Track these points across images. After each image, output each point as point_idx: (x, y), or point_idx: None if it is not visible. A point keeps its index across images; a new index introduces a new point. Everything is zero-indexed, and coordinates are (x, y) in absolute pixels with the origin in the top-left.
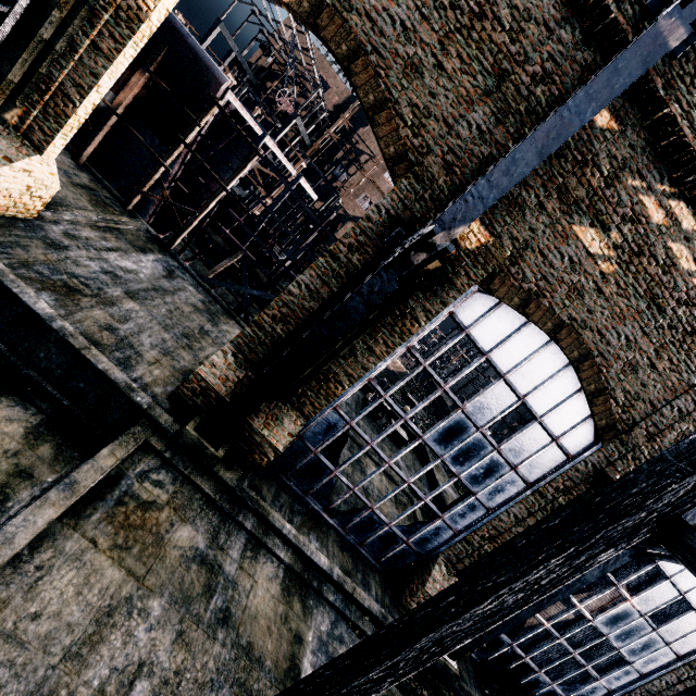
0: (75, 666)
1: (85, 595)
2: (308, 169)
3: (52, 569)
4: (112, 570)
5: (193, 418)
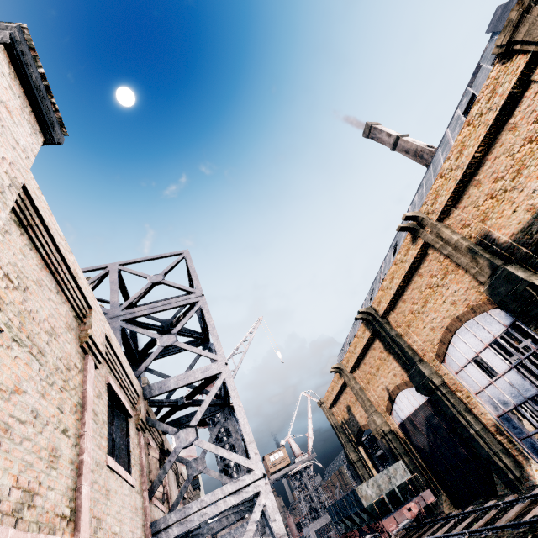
0: None
1: None
2: None
3: None
4: None
5: None
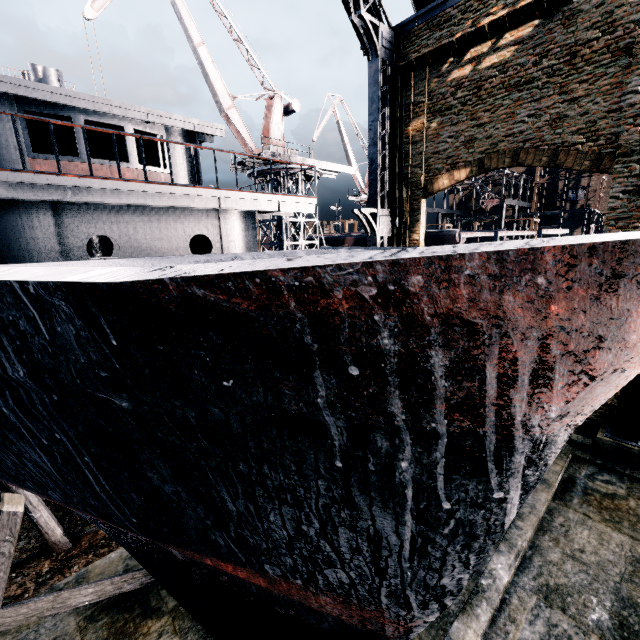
0: (635, 587)
1: (606, 546)
2: (542, 219)
3: (570, 527)
4: (615, 534)
5: (597, 430)
